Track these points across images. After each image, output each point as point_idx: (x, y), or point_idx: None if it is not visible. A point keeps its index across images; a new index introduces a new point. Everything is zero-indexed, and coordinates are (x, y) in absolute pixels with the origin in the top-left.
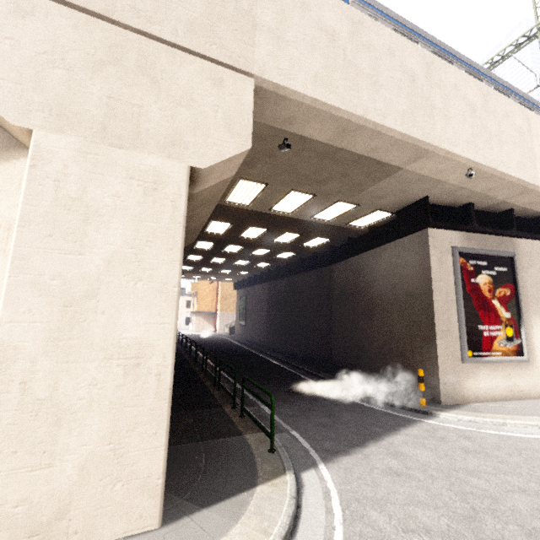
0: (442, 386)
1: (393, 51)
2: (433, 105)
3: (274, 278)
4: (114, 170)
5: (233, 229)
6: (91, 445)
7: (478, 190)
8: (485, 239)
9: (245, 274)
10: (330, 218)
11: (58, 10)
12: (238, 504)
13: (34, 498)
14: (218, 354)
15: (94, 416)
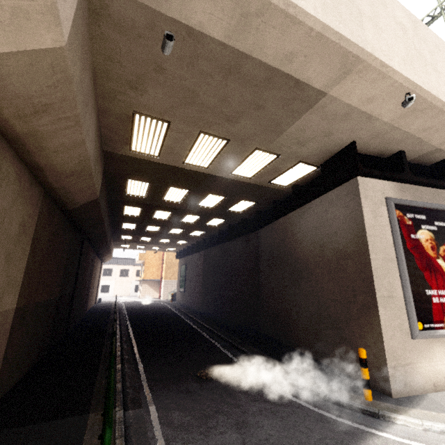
0: (391, 371)
1: None
2: (360, 10)
3: (208, 246)
4: None
5: (153, 190)
6: None
7: (413, 131)
8: (420, 190)
9: (183, 243)
10: (251, 175)
11: None
12: None
13: None
14: (146, 323)
15: None
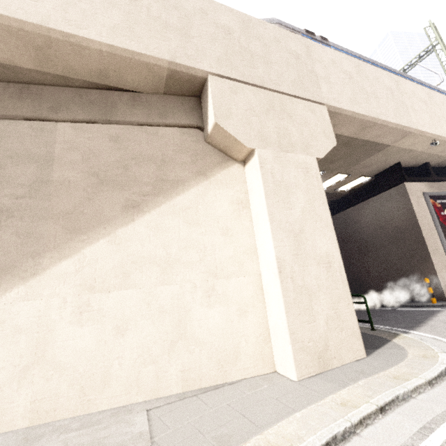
0: (443, 288)
1: (378, 77)
2: (406, 105)
3: None
4: (289, 165)
5: None
6: (325, 310)
7: (434, 153)
8: (442, 185)
9: None
10: (325, 187)
11: (245, 87)
12: (393, 346)
13: (313, 338)
14: None
15: (322, 295)
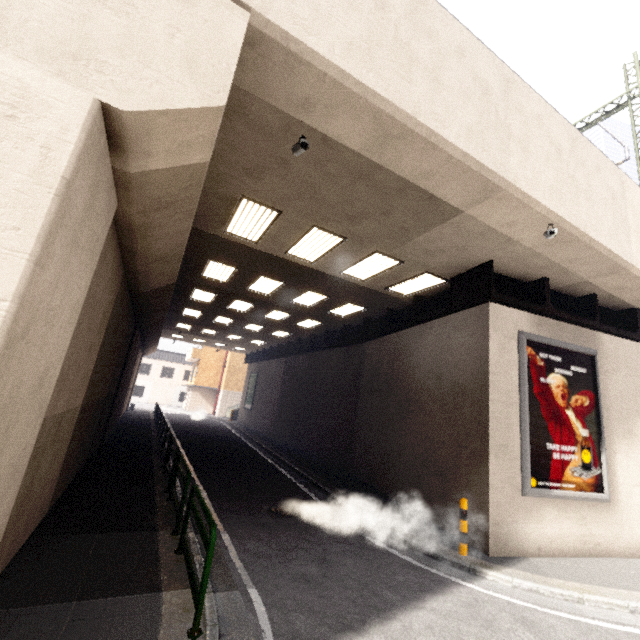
0: (493, 528)
1: (463, 50)
2: (509, 131)
3: (293, 353)
4: None
5: (239, 276)
6: None
7: (558, 260)
8: (561, 327)
9: (259, 344)
10: (365, 277)
11: None
12: None
13: None
14: (201, 444)
15: None
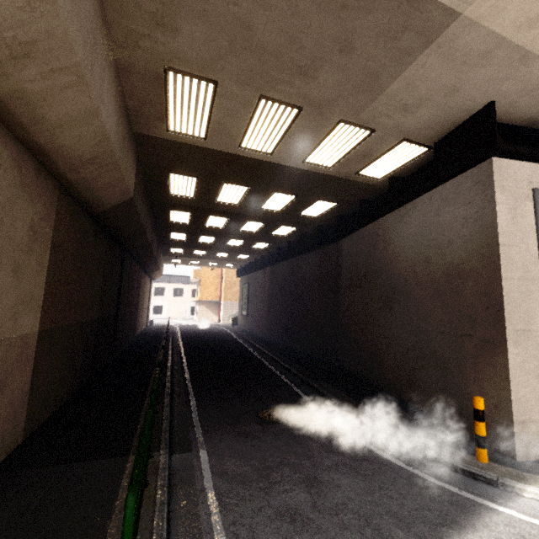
0: (518, 428)
1: None
2: None
3: (275, 262)
4: None
5: (203, 188)
6: None
7: None
8: None
9: (245, 258)
10: (331, 163)
11: None
12: None
13: None
14: (202, 350)
15: None
